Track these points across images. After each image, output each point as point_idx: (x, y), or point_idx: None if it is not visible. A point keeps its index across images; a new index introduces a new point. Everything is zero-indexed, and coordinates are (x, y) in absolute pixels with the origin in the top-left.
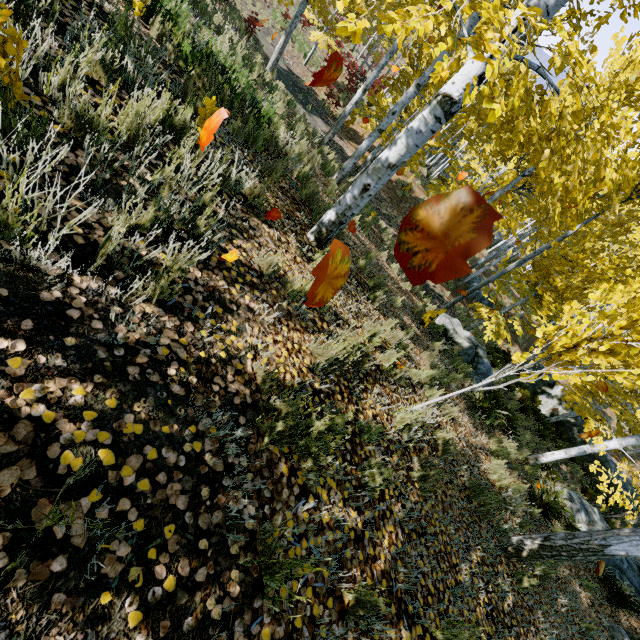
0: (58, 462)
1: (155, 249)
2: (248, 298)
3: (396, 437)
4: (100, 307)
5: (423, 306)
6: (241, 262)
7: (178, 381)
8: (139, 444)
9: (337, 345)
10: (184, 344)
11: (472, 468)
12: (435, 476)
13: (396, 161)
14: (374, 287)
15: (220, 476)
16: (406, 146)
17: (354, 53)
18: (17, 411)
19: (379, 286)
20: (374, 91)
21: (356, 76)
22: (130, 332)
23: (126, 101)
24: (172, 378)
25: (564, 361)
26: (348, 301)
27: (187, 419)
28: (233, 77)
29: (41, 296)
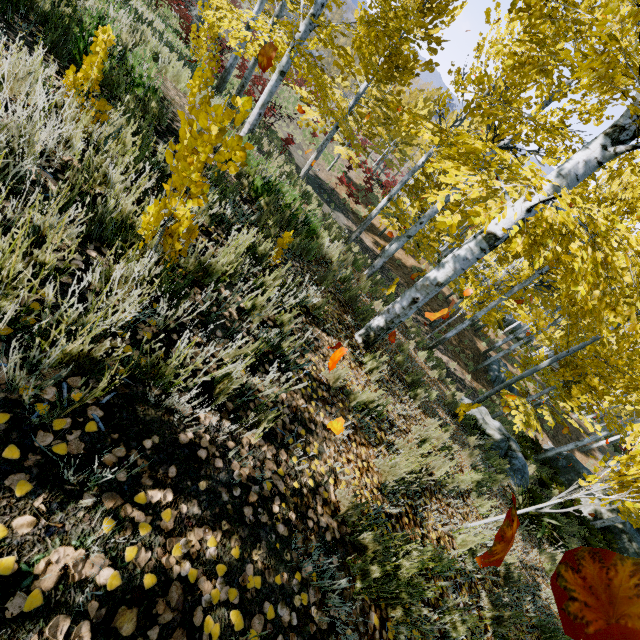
0: (202, 630)
1: (252, 374)
2: (322, 415)
3: (462, 565)
4: (219, 443)
5: (452, 395)
6: (313, 377)
7: (281, 519)
8: (259, 600)
9: (407, 465)
10: (281, 475)
11: (534, 598)
12: (511, 619)
13: (444, 280)
14: (412, 383)
15: (325, 635)
16: (453, 269)
17: (368, 159)
18: (170, 571)
19: (417, 382)
20: (388, 190)
21: (372, 179)
22: (242, 467)
23: (221, 236)
24: (277, 516)
25: (638, 488)
26: (395, 403)
27: (292, 565)
28: (289, 199)
29: (180, 439)
